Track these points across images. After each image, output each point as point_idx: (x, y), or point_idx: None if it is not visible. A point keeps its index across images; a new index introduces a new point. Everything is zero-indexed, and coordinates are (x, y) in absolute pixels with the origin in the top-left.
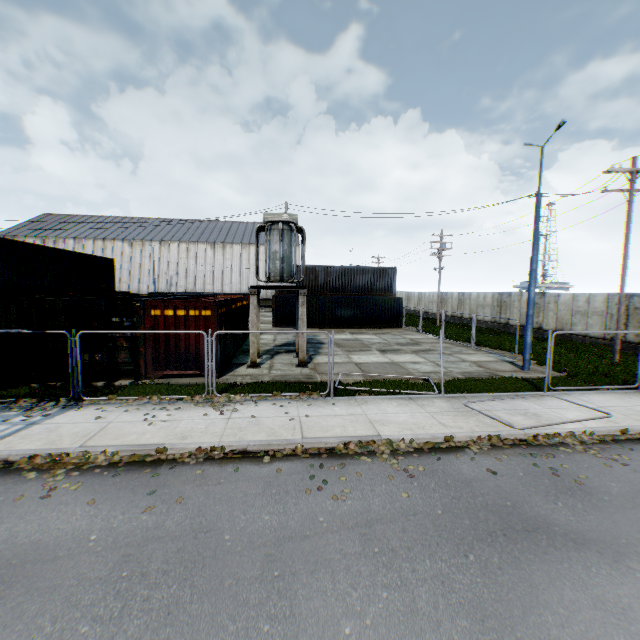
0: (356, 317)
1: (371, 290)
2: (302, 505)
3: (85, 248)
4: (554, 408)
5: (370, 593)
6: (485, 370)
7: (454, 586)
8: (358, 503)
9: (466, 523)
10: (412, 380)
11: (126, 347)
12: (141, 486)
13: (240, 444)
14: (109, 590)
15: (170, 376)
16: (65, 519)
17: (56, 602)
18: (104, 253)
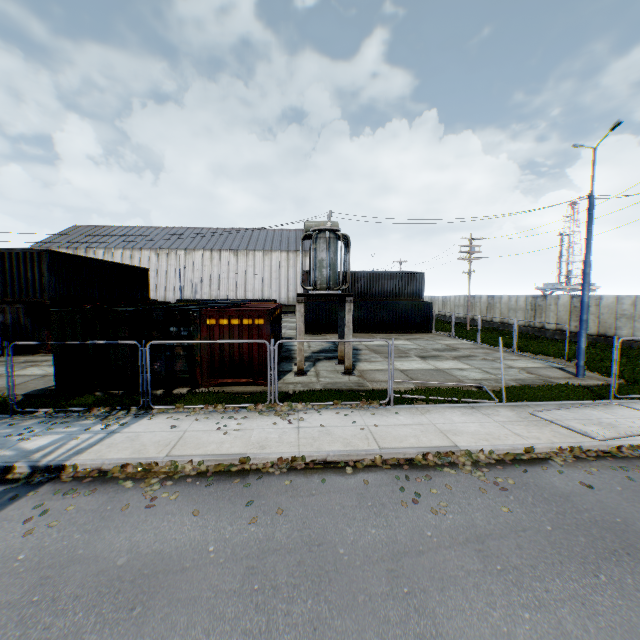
0: (385, 322)
1: (399, 295)
2: (404, 518)
3: (114, 258)
4: (627, 418)
5: (511, 613)
6: (537, 377)
7: (596, 608)
8: (460, 517)
9: (581, 540)
10: (464, 388)
11: (182, 356)
12: (237, 496)
13: (320, 454)
14: (247, 603)
15: (223, 384)
16: (177, 529)
17: (201, 614)
18: (132, 262)
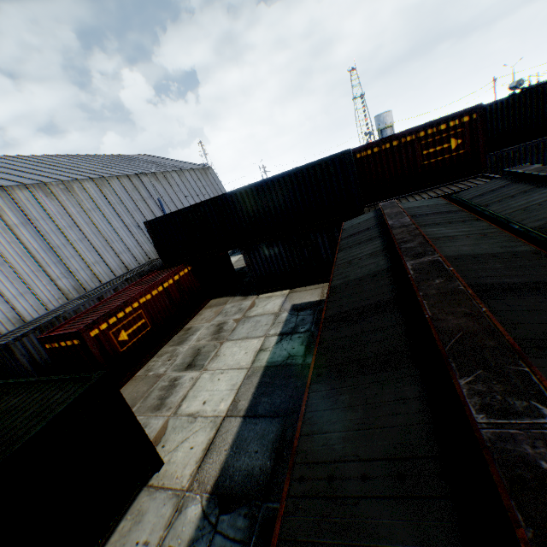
0: None
1: None
2: None
3: None
4: None
5: None
6: None
7: None
8: None
9: None
10: None
11: None
12: None
13: None
14: None
15: None
16: None
17: None
18: (6, 221)
